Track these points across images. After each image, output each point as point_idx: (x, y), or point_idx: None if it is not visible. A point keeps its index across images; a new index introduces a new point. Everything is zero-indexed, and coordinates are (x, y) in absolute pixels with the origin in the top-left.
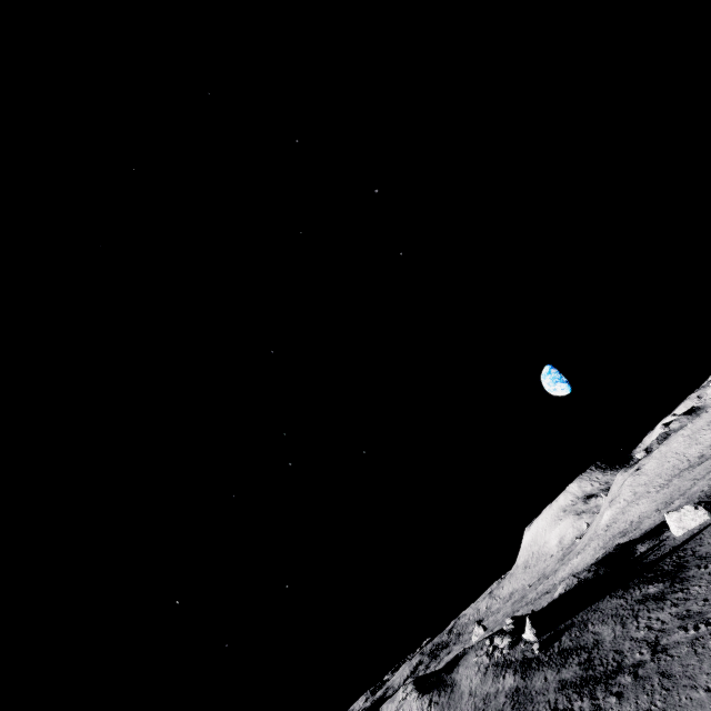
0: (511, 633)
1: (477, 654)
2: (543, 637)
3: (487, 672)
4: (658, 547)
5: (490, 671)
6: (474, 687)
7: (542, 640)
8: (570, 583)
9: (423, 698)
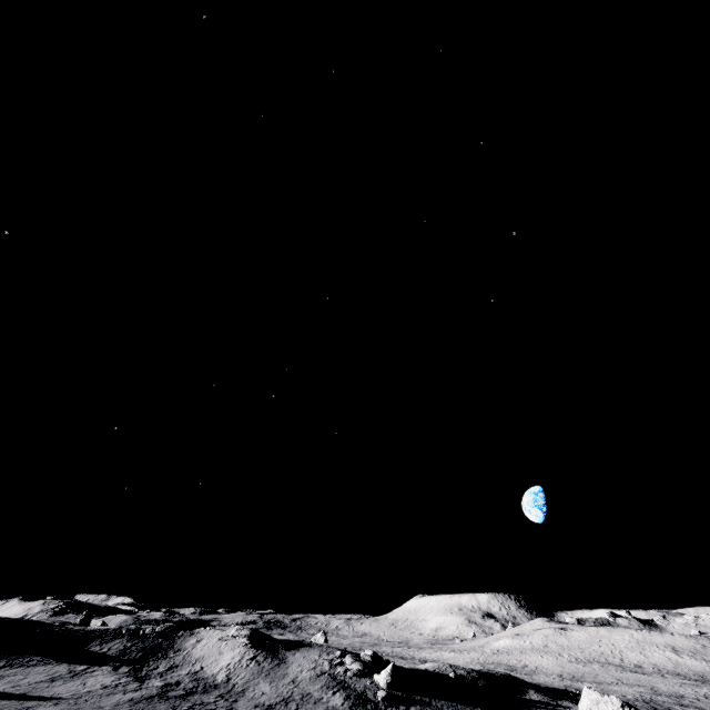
0: (365, 664)
1: (321, 655)
2: (393, 691)
3: (320, 676)
4: (553, 707)
5: (324, 678)
6: (301, 678)
7: (391, 693)
8: (443, 668)
9: (250, 649)
